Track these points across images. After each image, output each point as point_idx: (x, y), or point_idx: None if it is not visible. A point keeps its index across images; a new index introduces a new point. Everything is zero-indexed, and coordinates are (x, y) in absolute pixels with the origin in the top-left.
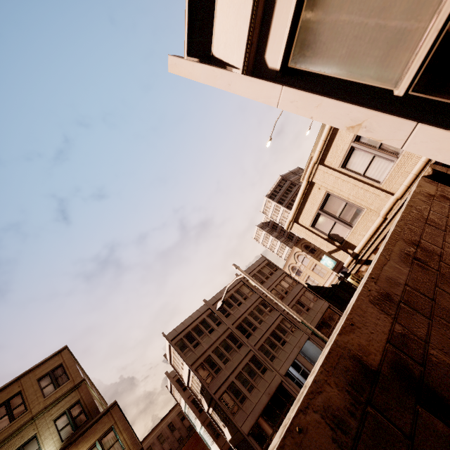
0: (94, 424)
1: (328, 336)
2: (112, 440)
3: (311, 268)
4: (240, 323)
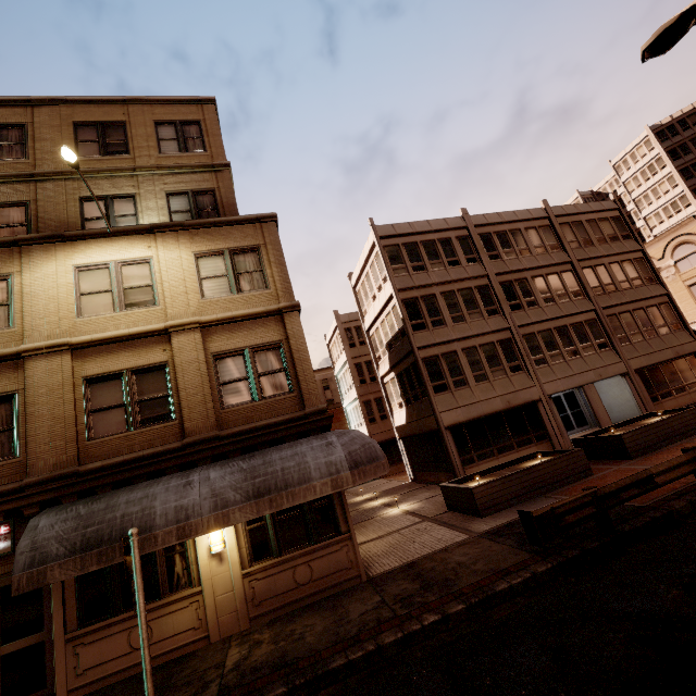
0: (229, 224)
1: (663, 393)
2: (252, 265)
3: (691, 282)
4: (511, 282)
